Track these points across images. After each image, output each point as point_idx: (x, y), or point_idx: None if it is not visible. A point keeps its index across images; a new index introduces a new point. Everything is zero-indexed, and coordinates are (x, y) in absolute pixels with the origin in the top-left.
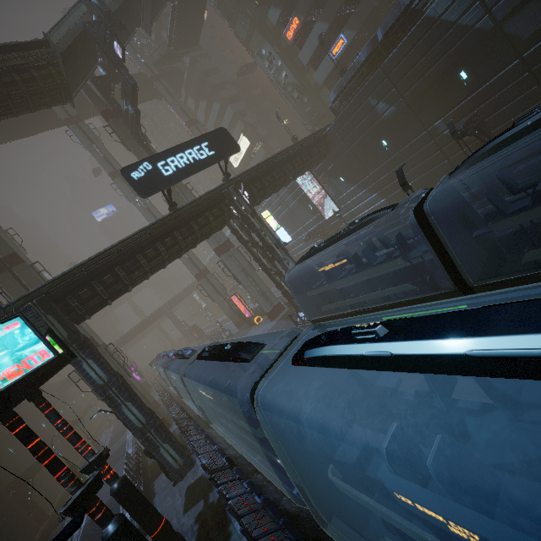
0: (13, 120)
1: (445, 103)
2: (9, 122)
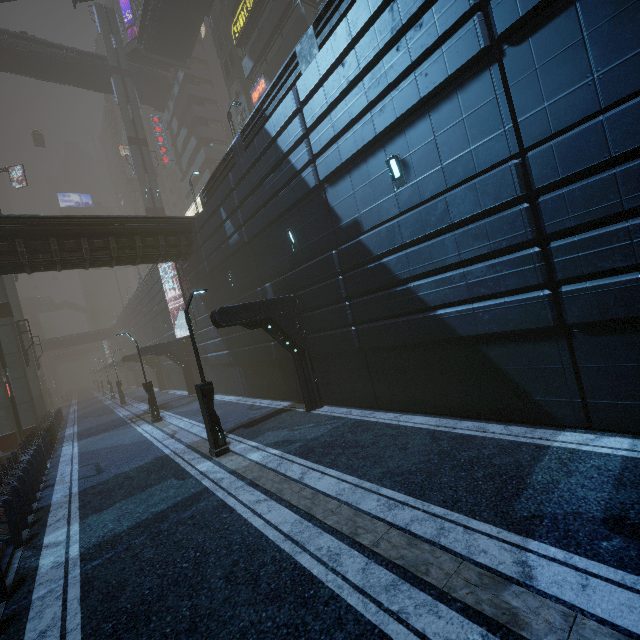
0: None
1: (278, 263)
2: None
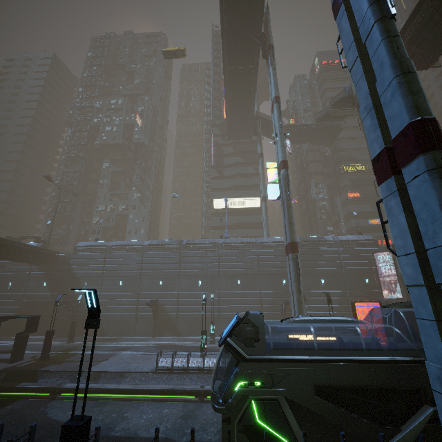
0: None
1: None
2: None
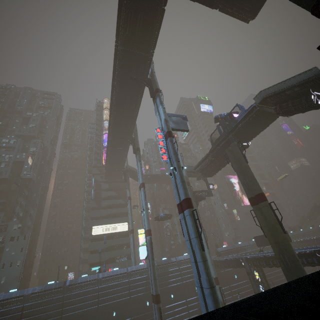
0: (129, 120)
1: None
2: (129, 118)
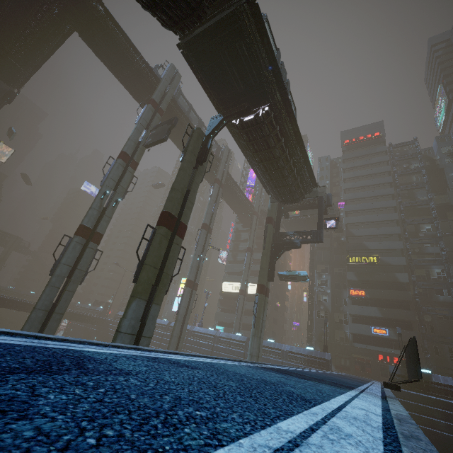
0: None
1: None
2: None
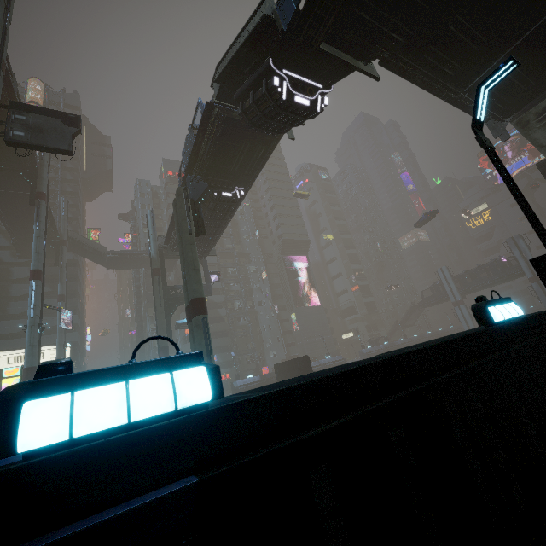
0: None
1: None
2: None
